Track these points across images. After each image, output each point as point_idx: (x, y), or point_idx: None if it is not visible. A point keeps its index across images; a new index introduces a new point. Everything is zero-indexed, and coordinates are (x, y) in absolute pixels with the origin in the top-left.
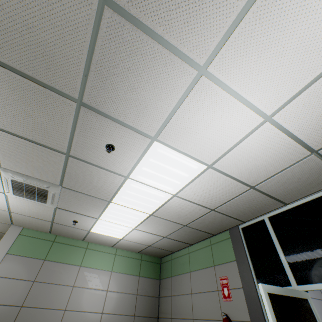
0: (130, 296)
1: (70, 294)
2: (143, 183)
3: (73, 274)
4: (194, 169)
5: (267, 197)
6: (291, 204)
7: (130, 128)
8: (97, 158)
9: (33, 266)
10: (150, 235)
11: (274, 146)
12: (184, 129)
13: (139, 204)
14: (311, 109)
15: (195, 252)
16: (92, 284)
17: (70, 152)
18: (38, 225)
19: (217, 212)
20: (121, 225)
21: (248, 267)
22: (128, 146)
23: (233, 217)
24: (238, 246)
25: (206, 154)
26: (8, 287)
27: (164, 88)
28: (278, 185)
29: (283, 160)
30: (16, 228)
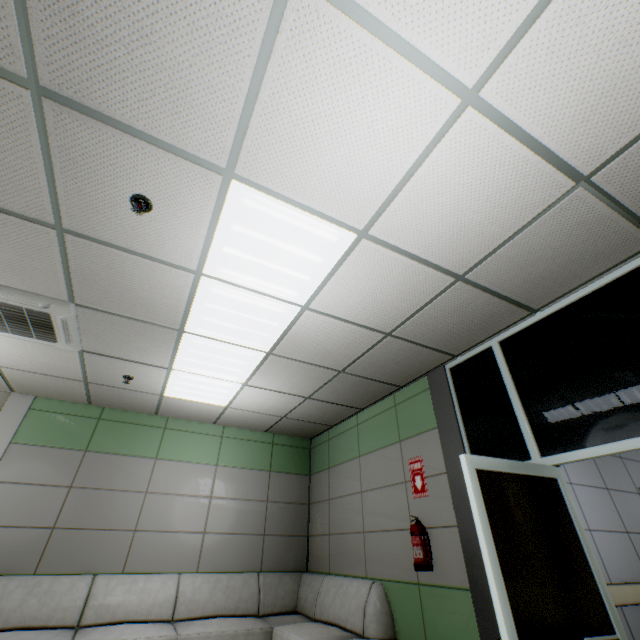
0: (255, 504)
1: (141, 505)
2: (235, 286)
3: (143, 473)
4: (332, 244)
5: (493, 299)
6: (543, 309)
7: (168, 149)
8: (124, 233)
9: (65, 462)
10: (280, 396)
11: (494, 172)
12: (288, 143)
13: (239, 331)
14: (566, 61)
15: (368, 423)
16: (182, 488)
17: (63, 222)
18: (61, 389)
19: (398, 338)
20: (217, 380)
21: (457, 436)
22: (178, 196)
23: (432, 348)
24: (442, 402)
25: (349, 205)
26: (23, 498)
27: (214, 30)
28: (514, 268)
29: (515, 207)
30: (23, 398)
